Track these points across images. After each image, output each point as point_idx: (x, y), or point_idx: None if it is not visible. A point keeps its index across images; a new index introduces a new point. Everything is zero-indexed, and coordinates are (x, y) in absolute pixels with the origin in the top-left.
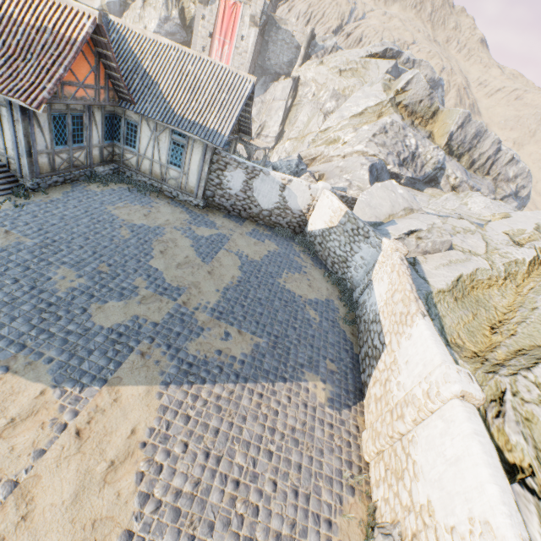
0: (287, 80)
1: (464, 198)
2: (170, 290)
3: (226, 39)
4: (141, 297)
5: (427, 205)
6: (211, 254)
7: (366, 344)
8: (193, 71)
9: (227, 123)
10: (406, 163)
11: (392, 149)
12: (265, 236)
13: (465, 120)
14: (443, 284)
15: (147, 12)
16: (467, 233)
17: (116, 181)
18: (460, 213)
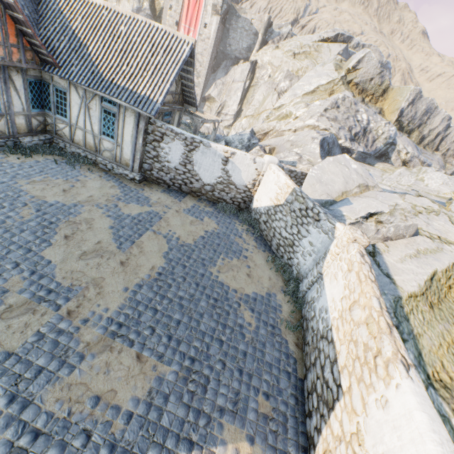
0: (246, 64)
1: (418, 173)
2: (55, 293)
3: (190, 27)
4: (4, 308)
5: (381, 181)
6: (133, 237)
7: (314, 369)
8: (126, 32)
9: (161, 89)
10: (357, 138)
11: (344, 123)
12: (206, 213)
13: (416, 97)
14: (414, 285)
15: (122, 4)
16: (431, 214)
17: (42, 152)
18: (417, 189)
